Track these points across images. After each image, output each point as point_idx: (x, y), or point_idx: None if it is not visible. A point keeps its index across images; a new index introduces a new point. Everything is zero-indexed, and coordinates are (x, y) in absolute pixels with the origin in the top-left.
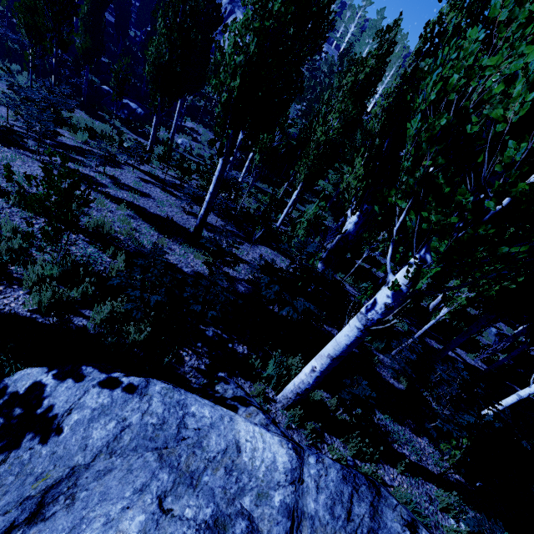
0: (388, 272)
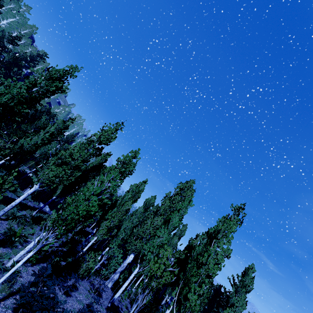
0: None
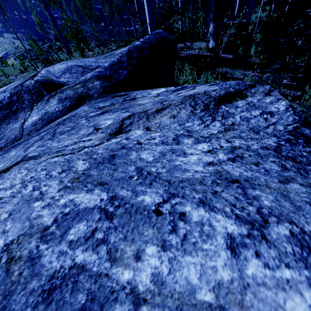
0: None
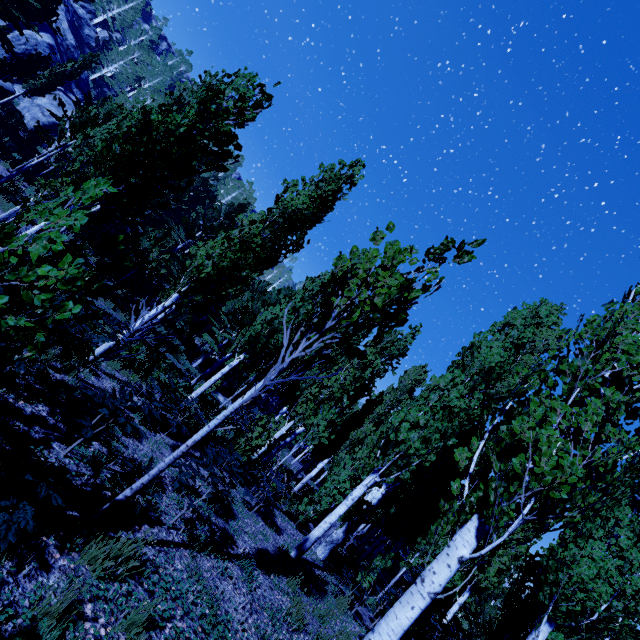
0: (538, 636)
